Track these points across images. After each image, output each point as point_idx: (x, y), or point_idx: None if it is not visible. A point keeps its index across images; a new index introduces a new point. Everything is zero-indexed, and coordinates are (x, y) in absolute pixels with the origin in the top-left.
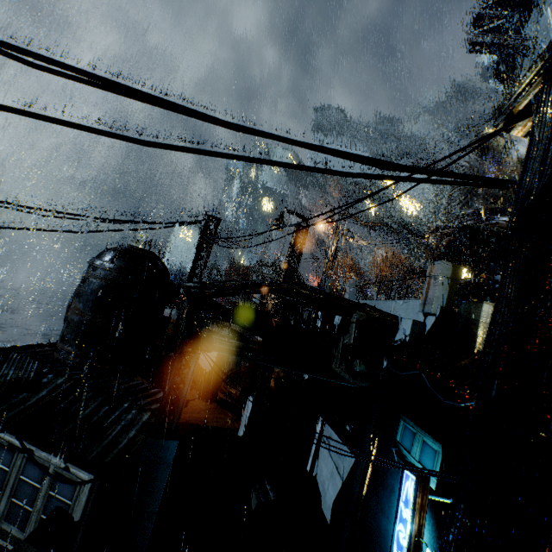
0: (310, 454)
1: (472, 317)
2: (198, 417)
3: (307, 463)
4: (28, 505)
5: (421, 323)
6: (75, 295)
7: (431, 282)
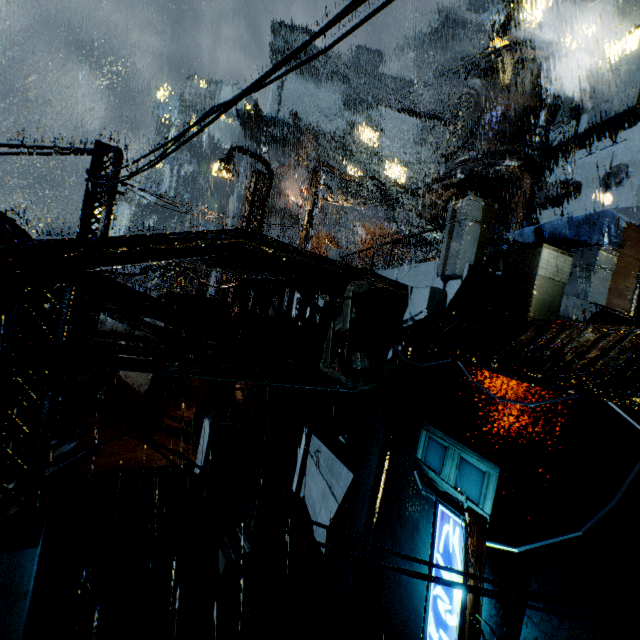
0: (295, 471)
1: (523, 272)
2: (133, 457)
3: (292, 482)
4: None
5: (441, 292)
6: None
7: (455, 231)
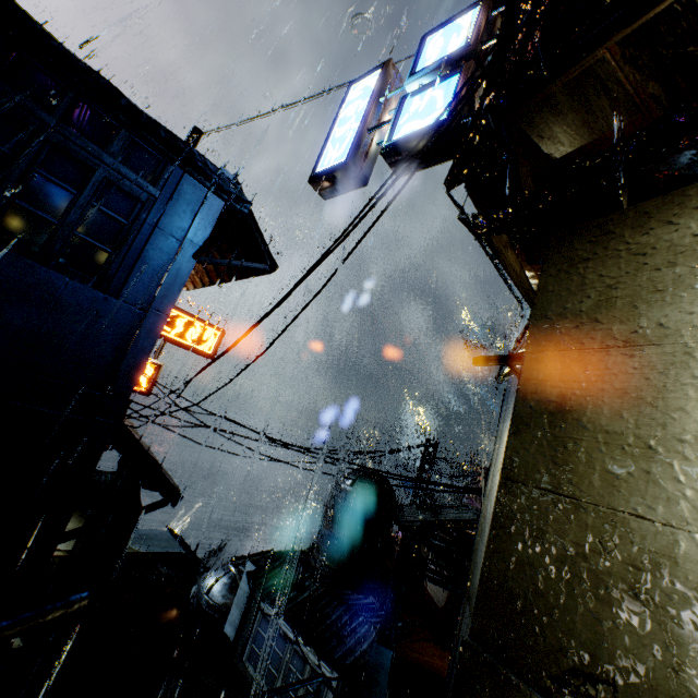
0: None
1: None
2: (429, 661)
3: None
4: (293, 693)
5: None
6: (326, 511)
7: None
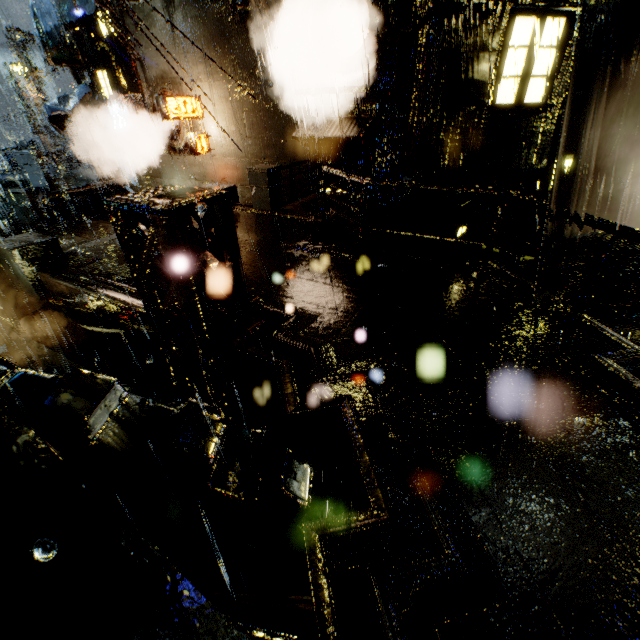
0: None
1: None
2: None
3: None
4: None
5: None
6: None
7: None
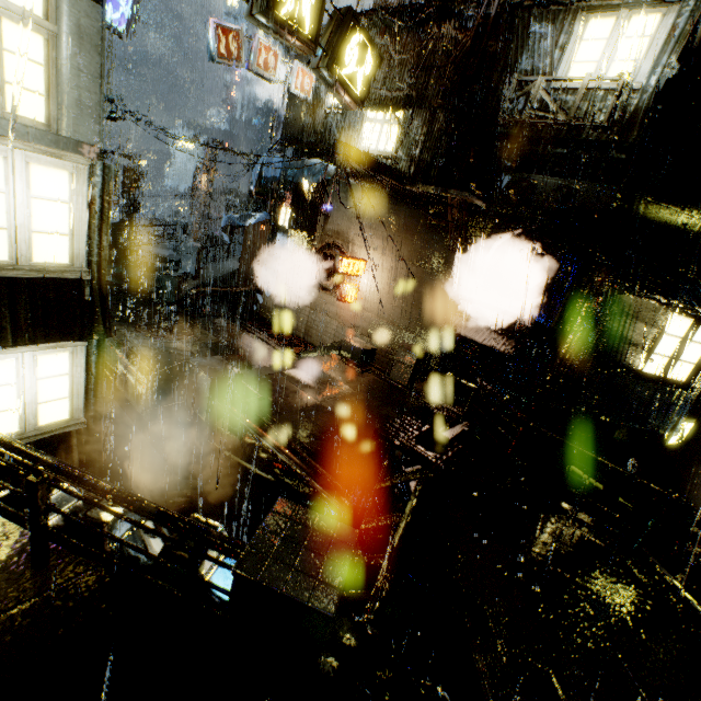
0: None
1: None
2: None
3: None
4: None
5: None
6: None
7: None
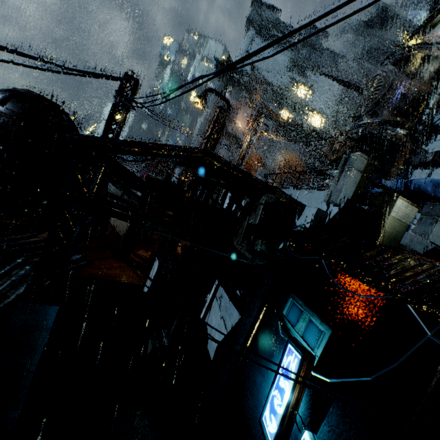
0: (204, 306)
1: (381, 211)
2: (109, 273)
3: (201, 313)
4: None
5: (324, 213)
6: None
7: (343, 174)
